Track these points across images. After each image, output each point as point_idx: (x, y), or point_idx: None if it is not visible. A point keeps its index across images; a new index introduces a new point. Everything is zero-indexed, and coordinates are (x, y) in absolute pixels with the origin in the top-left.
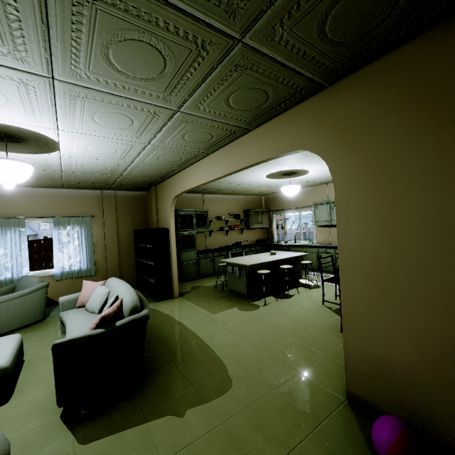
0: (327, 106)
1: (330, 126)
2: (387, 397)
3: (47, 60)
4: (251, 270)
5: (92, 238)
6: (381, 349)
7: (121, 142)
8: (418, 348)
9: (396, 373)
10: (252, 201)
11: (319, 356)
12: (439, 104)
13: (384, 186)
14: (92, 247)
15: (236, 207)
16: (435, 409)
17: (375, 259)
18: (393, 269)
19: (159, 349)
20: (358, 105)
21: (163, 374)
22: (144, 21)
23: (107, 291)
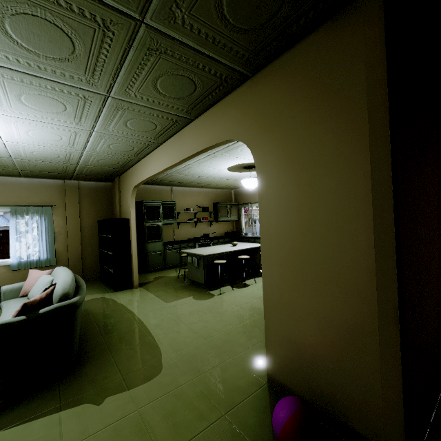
0: (251, 96)
1: (253, 115)
2: (298, 379)
3: None
4: (209, 260)
5: (53, 228)
6: (293, 332)
7: (63, 128)
8: (321, 329)
9: (305, 355)
10: (221, 194)
11: (255, 342)
12: (335, 92)
13: (295, 173)
14: (53, 237)
15: (205, 200)
16: (334, 389)
17: (288, 244)
18: (302, 254)
19: (101, 338)
20: (275, 94)
21: (96, 362)
22: None
23: (50, 280)
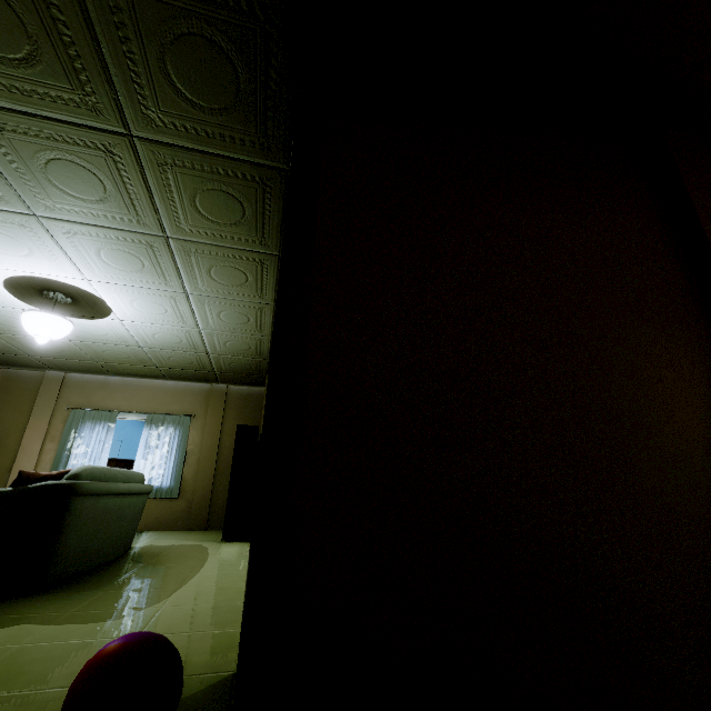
0: None
1: None
2: None
3: (18, 196)
4: None
5: (186, 445)
6: None
7: (158, 293)
8: None
9: None
10: None
11: None
12: None
13: None
14: (183, 457)
15: None
16: None
17: None
18: None
19: (125, 575)
20: None
21: (76, 593)
22: (45, 139)
23: None
